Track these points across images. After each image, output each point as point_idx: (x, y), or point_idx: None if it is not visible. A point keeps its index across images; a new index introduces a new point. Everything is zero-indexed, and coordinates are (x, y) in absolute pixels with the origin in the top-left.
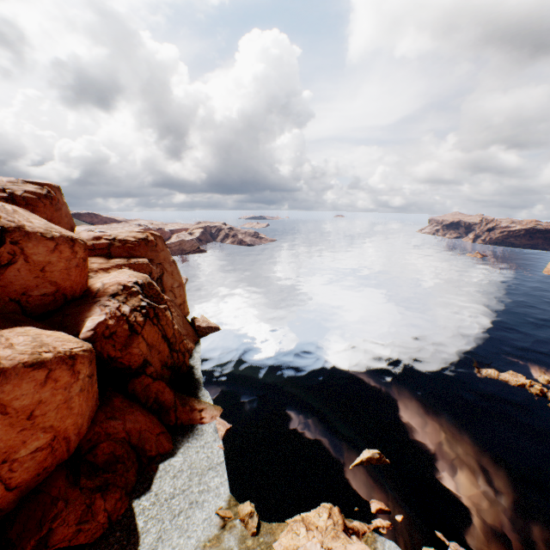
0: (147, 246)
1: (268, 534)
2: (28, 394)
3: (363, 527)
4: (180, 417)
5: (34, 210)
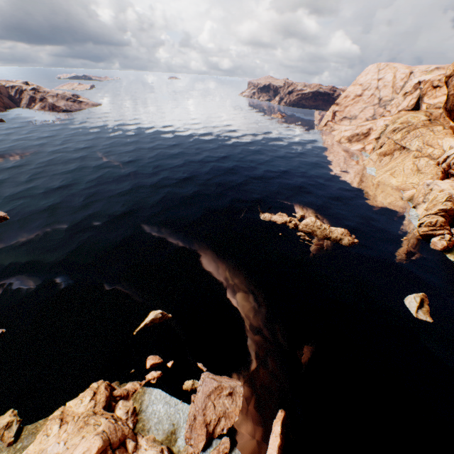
0: None
1: (30, 435)
2: None
3: (135, 386)
4: None
5: None
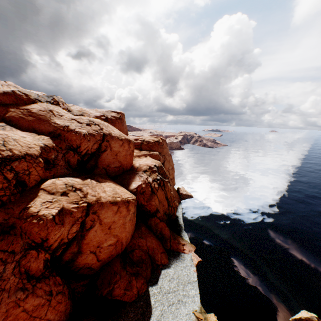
0: (158, 145)
1: None
2: (110, 217)
3: None
4: (172, 245)
5: (114, 125)
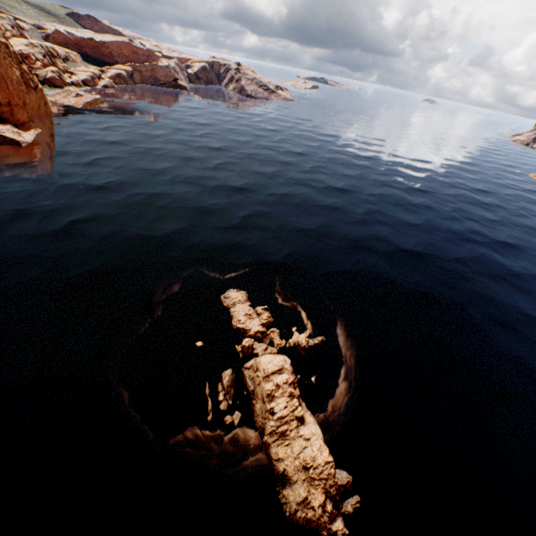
0: None
1: None
2: None
3: None
4: None
5: None
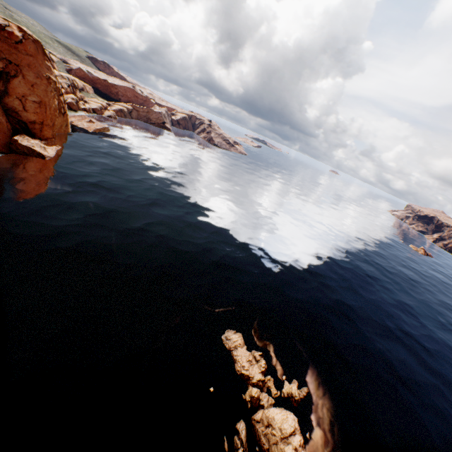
0: None
1: None
2: None
3: None
4: None
5: None
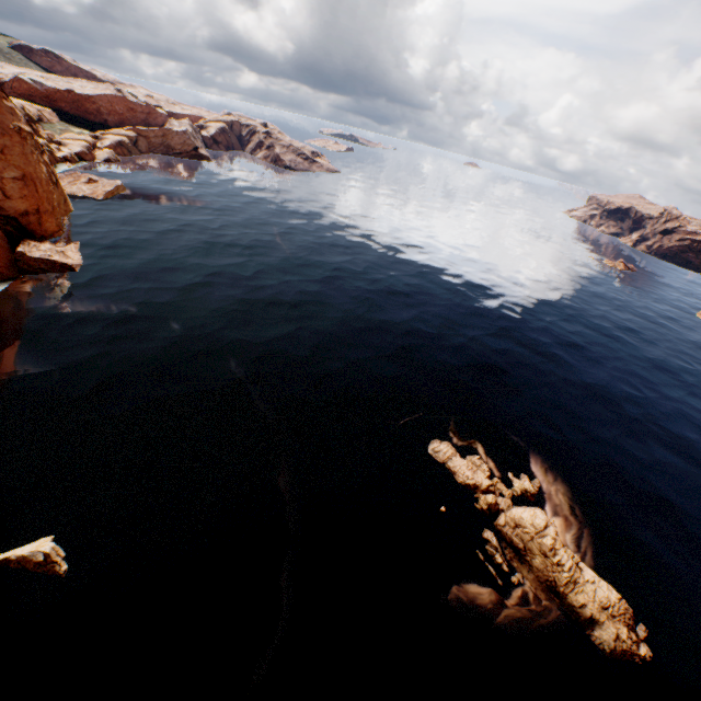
0: None
1: None
2: None
3: None
4: None
5: None
